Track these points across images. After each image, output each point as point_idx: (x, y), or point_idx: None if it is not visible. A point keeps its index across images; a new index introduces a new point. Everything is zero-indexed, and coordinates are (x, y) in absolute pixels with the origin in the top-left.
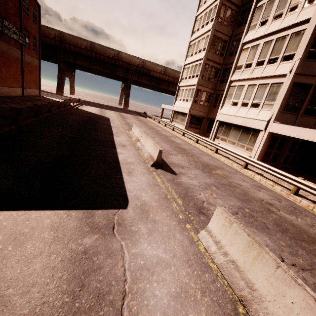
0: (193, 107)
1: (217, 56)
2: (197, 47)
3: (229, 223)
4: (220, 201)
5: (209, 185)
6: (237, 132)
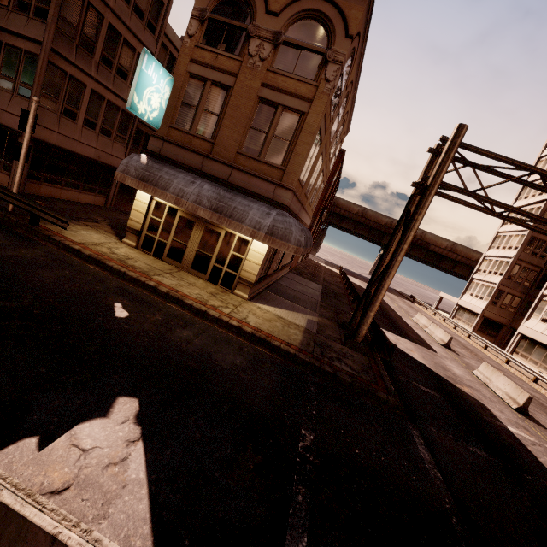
0: (489, 308)
1: (534, 257)
2: (506, 241)
3: (487, 366)
4: None
5: None
6: (542, 352)
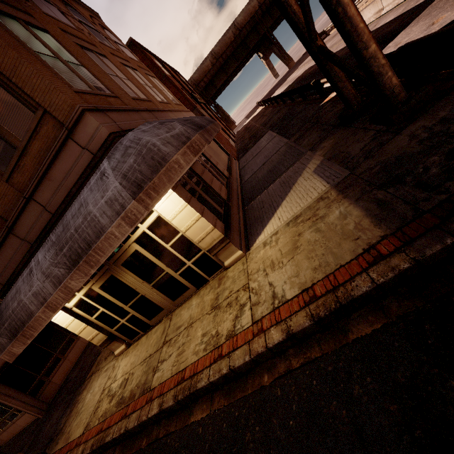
0: None
1: None
2: None
3: None
4: None
5: None
6: None
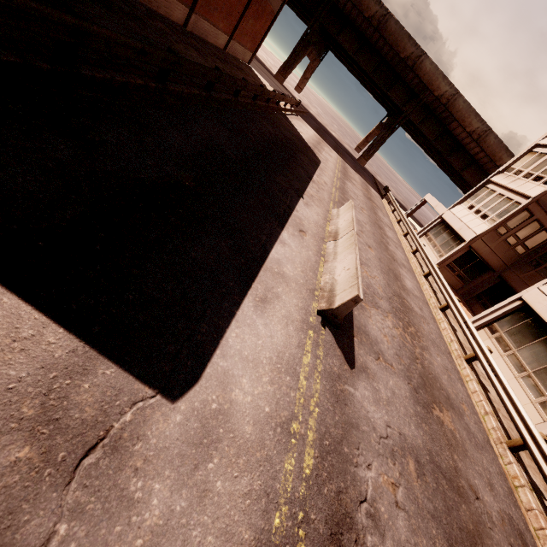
0: (487, 237)
1: None
2: None
3: None
4: (403, 526)
5: (405, 450)
6: None
